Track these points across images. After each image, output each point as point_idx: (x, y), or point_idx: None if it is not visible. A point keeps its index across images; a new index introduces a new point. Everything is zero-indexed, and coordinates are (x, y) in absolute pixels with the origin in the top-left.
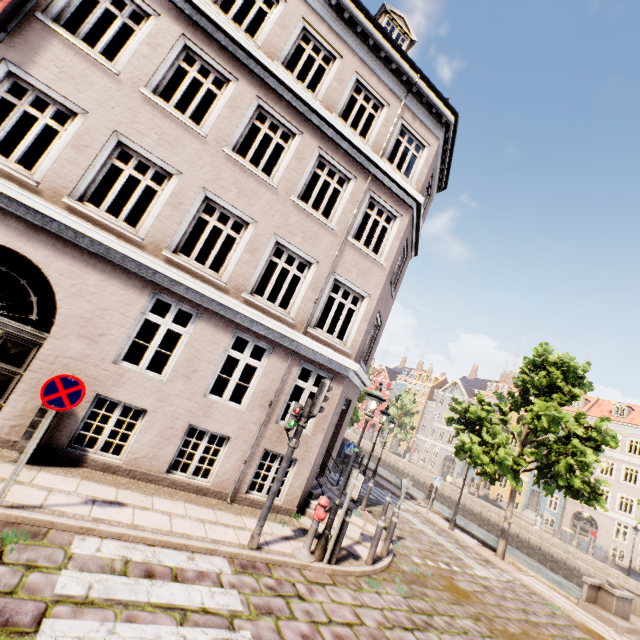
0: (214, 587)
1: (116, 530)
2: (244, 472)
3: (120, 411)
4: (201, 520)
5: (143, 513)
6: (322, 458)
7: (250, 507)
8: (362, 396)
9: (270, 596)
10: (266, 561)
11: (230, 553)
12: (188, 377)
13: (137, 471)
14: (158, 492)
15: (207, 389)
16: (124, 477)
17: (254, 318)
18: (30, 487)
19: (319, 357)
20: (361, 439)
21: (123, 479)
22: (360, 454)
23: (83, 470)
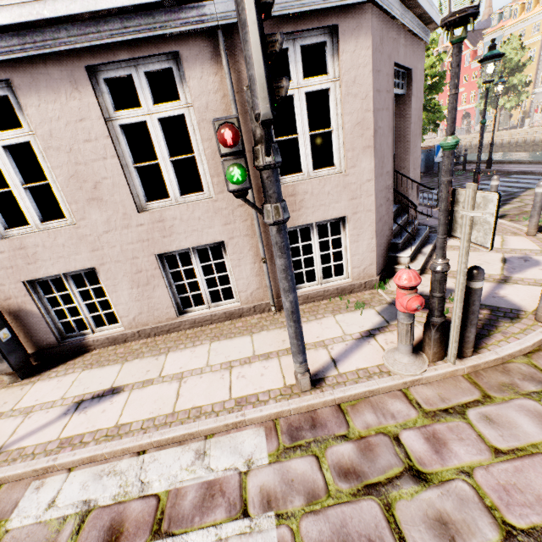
0: (228, 523)
1: (80, 457)
2: (273, 272)
3: (72, 284)
4: (227, 365)
5: (141, 394)
6: (391, 192)
7: (308, 303)
8: (438, 83)
9: (346, 501)
10: (335, 402)
11: (266, 416)
12: (96, 200)
13: (146, 330)
14: (177, 343)
15: (138, 199)
16: (139, 340)
17: (80, 9)
18: (6, 419)
19: (279, 1)
20: (454, 106)
21: (137, 343)
22: (459, 153)
23: (92, 354)
